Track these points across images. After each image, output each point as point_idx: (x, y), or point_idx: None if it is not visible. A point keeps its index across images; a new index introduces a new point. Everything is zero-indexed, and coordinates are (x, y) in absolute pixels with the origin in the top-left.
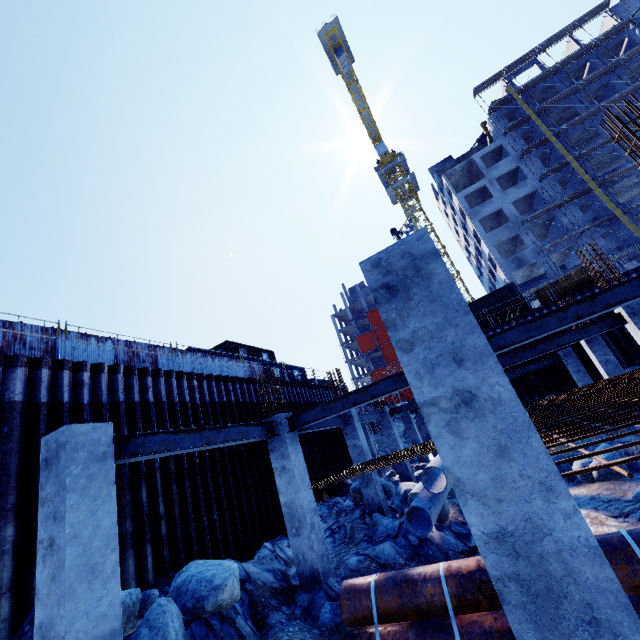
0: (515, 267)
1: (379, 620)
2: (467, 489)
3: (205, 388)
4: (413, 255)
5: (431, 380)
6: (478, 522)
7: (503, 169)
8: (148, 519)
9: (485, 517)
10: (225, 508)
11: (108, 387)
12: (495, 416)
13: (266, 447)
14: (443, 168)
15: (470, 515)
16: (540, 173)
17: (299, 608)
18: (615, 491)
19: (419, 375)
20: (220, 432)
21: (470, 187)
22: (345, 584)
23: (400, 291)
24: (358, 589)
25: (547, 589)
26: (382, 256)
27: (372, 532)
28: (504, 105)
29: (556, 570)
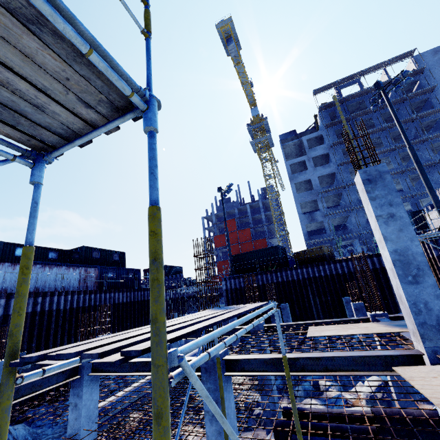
0: (308, 221)
1: None
2: None
3: (12, 304)
4: None
5: None
6: None
7: (318, 152)
8: None
9: None
10: None
11: None
12: None
13: (61, 340)
14: (286, 139)
15: None
16: (338, 162)
17: None
18: None
19: None
20: None
21: (295, 159)
22: None
23: None
24: None
25: None
26: None
27: None
28: (330, 107)
29: None
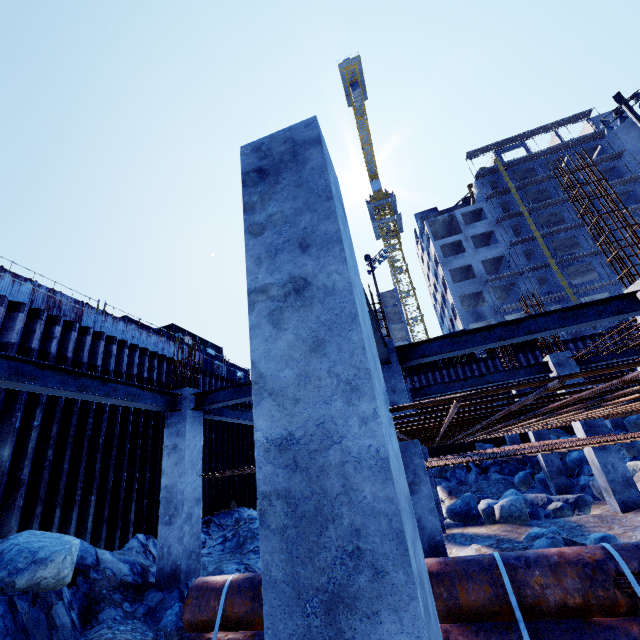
0: (473, 320)
1: (223, 626)
2: (267, 387)
3: (125, 357)
4: (295, 141)
5: (270, 266)
6: (266, 426)
7: (479, 229)
8: (3, 482)
9: (275, 420)
10: (108, 491)
11: (2, 323)
12: (323, 306)
13: None
14: (427, 216)
15: (260, 417)
16: (510, 240)
17: (144, 607)
18: (511, 533)
19: (259, 260)
20: (104, 385)
21: (447, 238)
22: (199, 581)
23: (271, 175)
24: (210, 587)
25: (316, 510)
26: (265, 141)
27: None
28: (490, 174)
29: (333, 486)
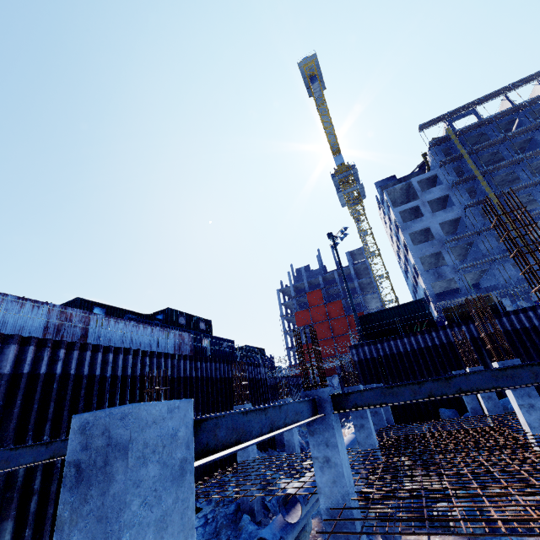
0: (434, 279)
1: None
2: None
3: (120, 362)
4: (110, 437)
5: None
6: None
7: (435, 194)
8: (19, 494)
9: None
10: None
11: (16, 358)
12: None
13: None
14: (386, 185)
15: None
16: (465, 203)
17: None
18: None
19: None
20: None
21: (405, 205)
22: None
23: (84, 482)
24: None
25: None
26: (90, 420)
27: (237, 535)
28: (443, 142)
29: None
